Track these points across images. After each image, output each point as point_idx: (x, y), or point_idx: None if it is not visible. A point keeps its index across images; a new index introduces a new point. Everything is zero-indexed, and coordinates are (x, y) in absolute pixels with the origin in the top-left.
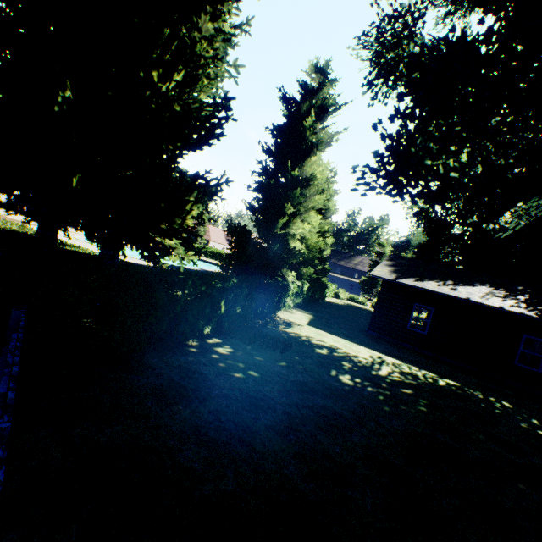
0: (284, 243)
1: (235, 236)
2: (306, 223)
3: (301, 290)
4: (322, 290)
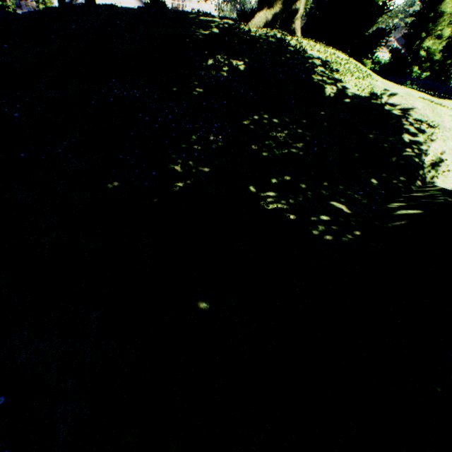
0: (417, 53)
1: (392, 54)
2: (430, 41)
3: (421, 76)
4: (445, 78)
